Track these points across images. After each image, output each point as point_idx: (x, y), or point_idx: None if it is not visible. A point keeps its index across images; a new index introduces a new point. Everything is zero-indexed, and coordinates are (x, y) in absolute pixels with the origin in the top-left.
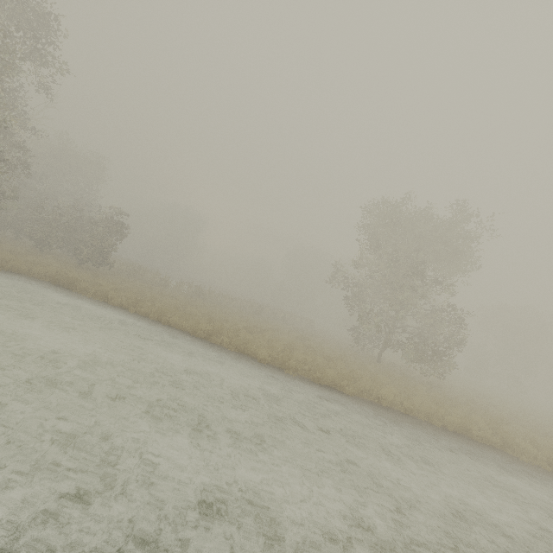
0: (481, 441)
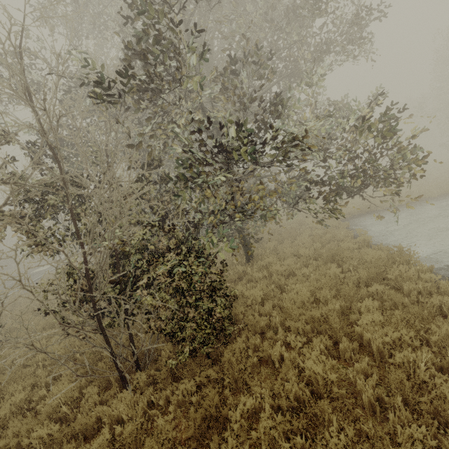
0: None
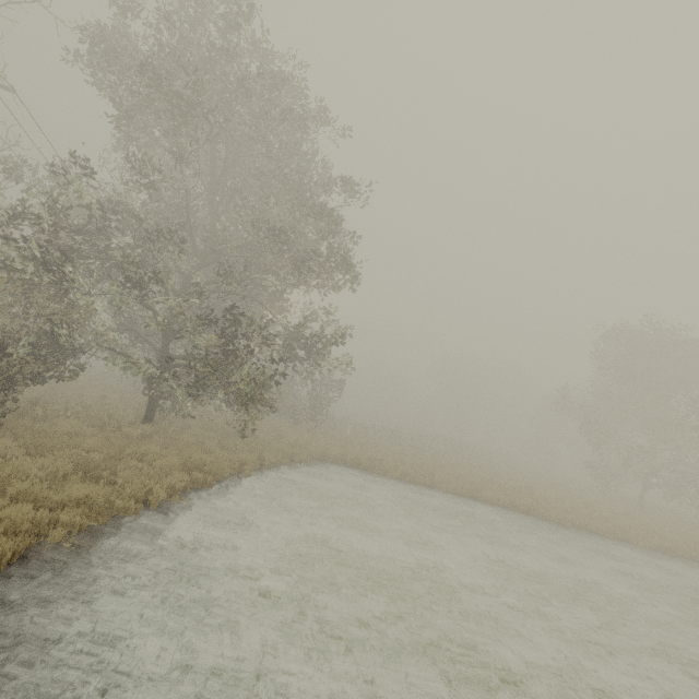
0: None
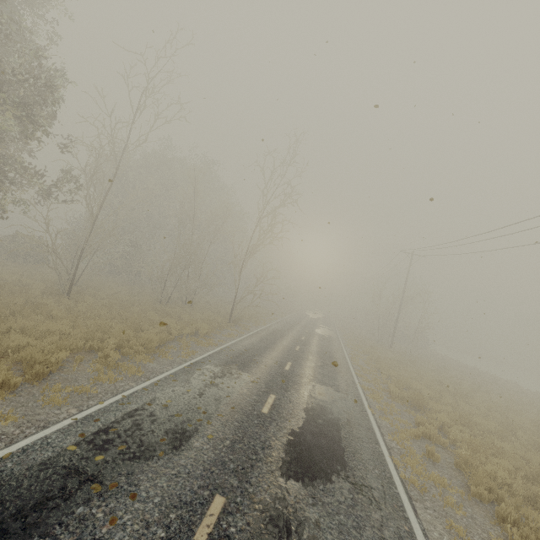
0: None
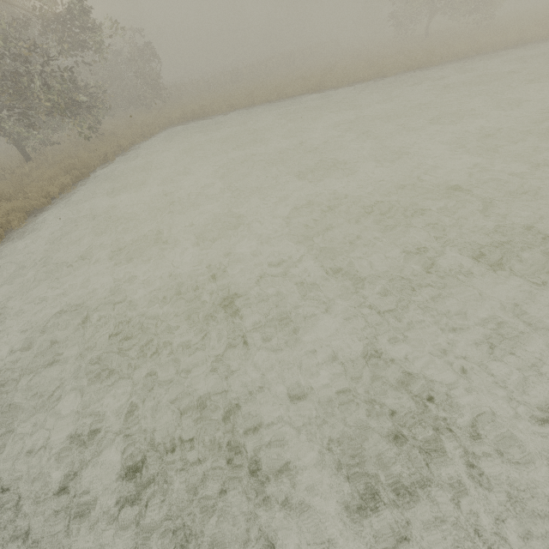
0: (533, 41)
